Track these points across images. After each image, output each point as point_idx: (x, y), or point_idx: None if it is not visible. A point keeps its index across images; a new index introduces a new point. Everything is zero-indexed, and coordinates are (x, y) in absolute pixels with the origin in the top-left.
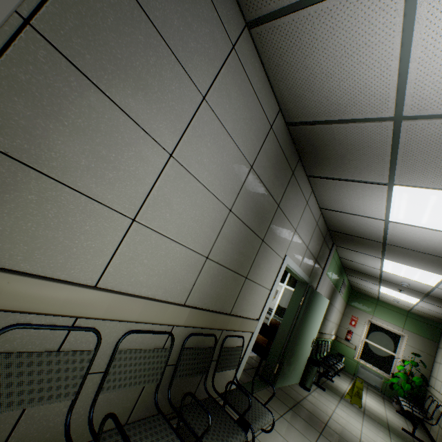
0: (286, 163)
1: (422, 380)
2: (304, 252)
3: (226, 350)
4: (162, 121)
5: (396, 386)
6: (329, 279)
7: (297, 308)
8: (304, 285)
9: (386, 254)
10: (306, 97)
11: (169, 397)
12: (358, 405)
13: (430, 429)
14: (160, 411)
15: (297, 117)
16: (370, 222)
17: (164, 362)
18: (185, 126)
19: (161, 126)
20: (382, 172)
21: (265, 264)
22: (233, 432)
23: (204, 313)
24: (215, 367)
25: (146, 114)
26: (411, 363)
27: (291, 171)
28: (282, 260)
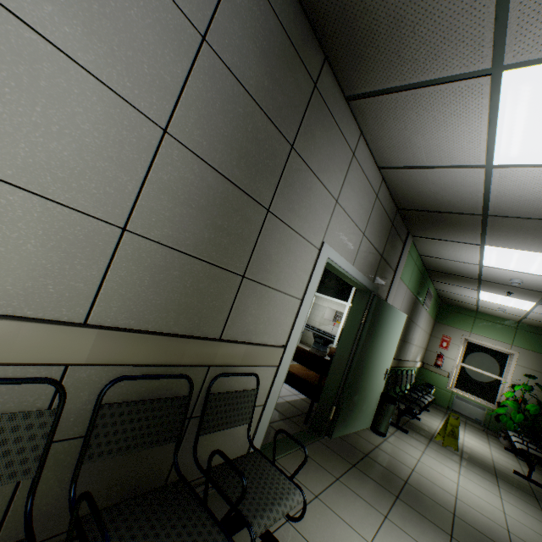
0: (295, 58)
1: (539, 407)
2: (359, 241)
3: (219, 398)
4: None
5: (503, 418)
6: (407, 286)
7: (357, 328)
8: (366, 295)
9: (488, 236)
10: None
11: (71, 497)
12: (453, 447)
13: None
14: (27, 535)
15: None
16: (461, 178)
17: (41, 436)
18: None
19: None
20: (481, 37)
21: (283, 256)
22: None
23: (145, 339)
24: (198, 427)
25: None
26: (524, 388)
27: (310, 80)
28: (318, 251)
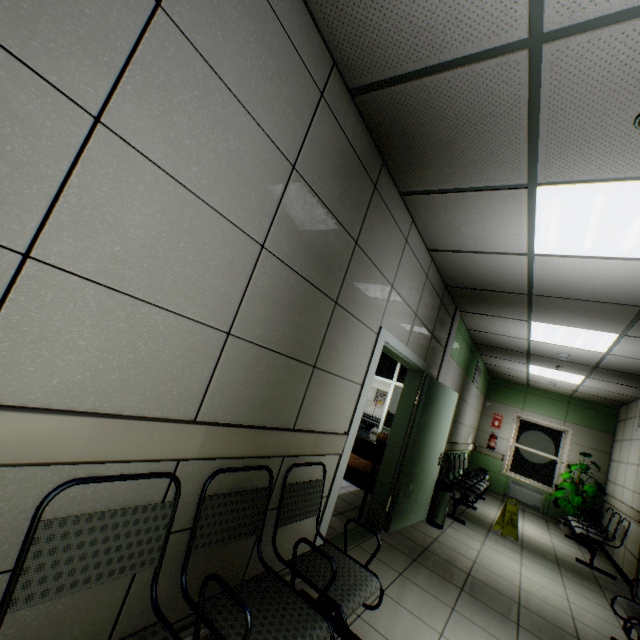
0: (360, 167)
1: (596, 488)
2: (412, 322)
3: (293, 489)
4: (55, 37)
5: (562, 502)
6: (456, 363)
7: (411, 410)
8: (418, 375)
9: (534, 313)
10: (372, 23)
11: (184, 586)
12: (512, 536)
13: (613, 554)
14: (161, 618)
15: (365, 74)
16: (506, 262)
17: (163, 527)
18: (122, 60)
19: (54, 46)
20: (518, 163)
21: (346, 343)
22: (305, 627)
23: (239, 433)
24: (276, 518)
25: (0, 9)
26: (580, 467)
27: (371, 183)
28: (376, 336)
